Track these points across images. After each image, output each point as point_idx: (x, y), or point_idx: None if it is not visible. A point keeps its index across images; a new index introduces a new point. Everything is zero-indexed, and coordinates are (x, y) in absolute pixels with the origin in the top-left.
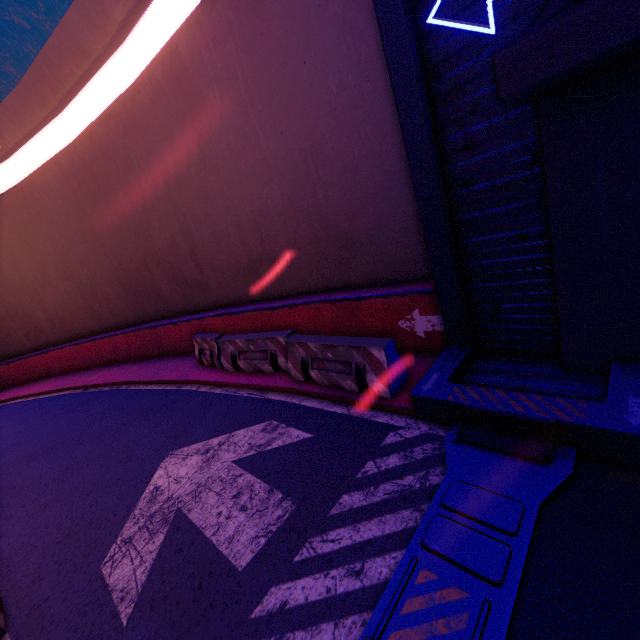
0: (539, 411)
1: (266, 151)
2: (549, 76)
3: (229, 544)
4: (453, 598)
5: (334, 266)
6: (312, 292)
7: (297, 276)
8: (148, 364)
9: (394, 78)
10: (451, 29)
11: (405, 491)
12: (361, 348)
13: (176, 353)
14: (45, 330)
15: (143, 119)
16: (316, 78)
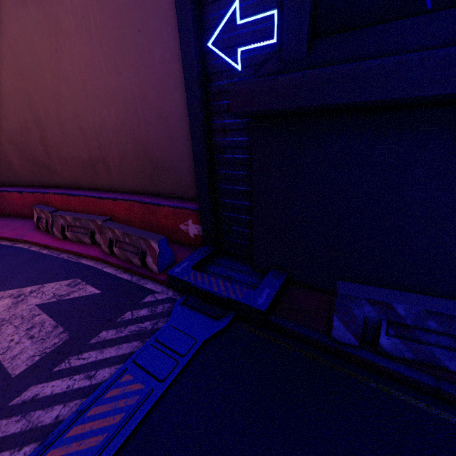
0: (224, 291)
1: (108, 82)
2: (252, 110)
3: (11, 360)
4: (136, 388)
5: (148, 178)
6: (132, 192)
7: (123, 178)
8: None
9: (185, 72)
10: (220, 56)
11: (141, 331)
12: (145, 239)
13: (20, 215)
14: None
15: (5, 16)
16: (146, 45)
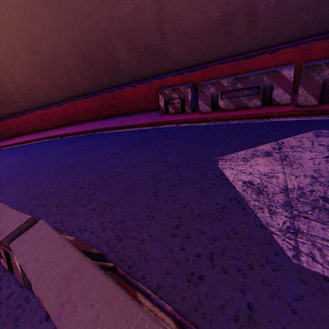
0: None
1: None
2: None
3: None
4: None
5: None
6: (286, 42)
7: (275, 26)
8: (108, 120)
9: None
10: None
11: None
12: None
13: (129, 112)
14: (16, 100)
15: None
16: None
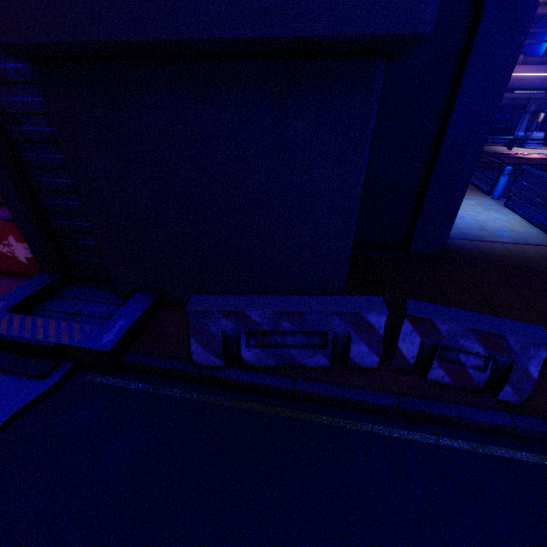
0: (53, 336)
1: None
2: (9, 42)
3: None
4: None
5: None
6: None
7: None
8: None
9: None
10: None
11: None
12: None
13: None
14: None
15: None
16: None
